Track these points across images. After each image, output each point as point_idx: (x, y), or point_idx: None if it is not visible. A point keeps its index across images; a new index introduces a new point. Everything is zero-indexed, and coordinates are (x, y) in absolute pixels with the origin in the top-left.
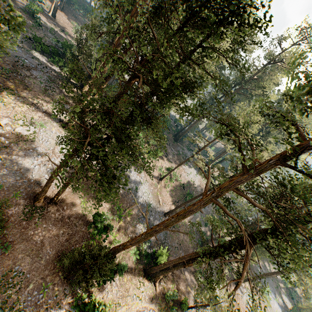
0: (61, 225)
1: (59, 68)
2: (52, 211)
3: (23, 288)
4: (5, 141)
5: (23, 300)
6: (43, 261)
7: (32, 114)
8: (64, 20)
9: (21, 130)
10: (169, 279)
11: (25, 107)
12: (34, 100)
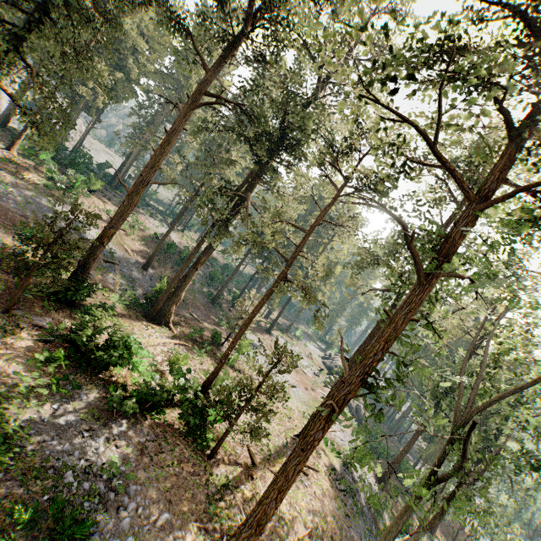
0: None
1: None
2: None
3: None
4: None
5: None
6: None
7: None
8: None
9: None
10: (187, 326)
11: None
12: None
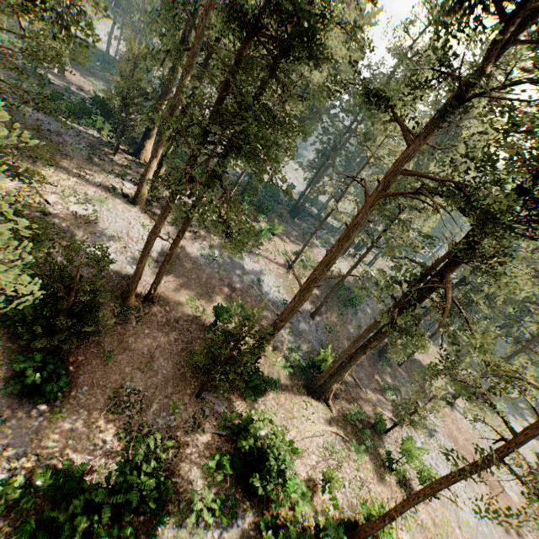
0: (169, 331)
1: (98, 133)
2: (152, 312)
3: (145, 408)
4: (60, 223)
5: (151, 423)
6: (160, 376)
7: (84, 189)
8: (77, 77)
9: (76, 210)
10: (347, 398)
11: (72, 181)
12: (80, 171)
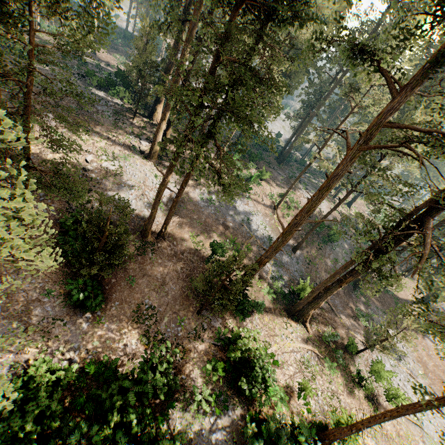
0: (176, 261)
1: (121, 101)
2: (163, 246)
3: (159, 320)
4: (96, 177)
5: (163, 332)
6: (170, 296)
7: (112, 149)
8: (105, 54)
9: (107, 166)
10: (322, 322)
11: (103, 143)
12: (109, 134)
